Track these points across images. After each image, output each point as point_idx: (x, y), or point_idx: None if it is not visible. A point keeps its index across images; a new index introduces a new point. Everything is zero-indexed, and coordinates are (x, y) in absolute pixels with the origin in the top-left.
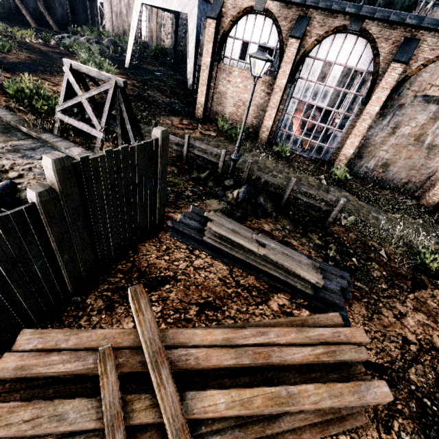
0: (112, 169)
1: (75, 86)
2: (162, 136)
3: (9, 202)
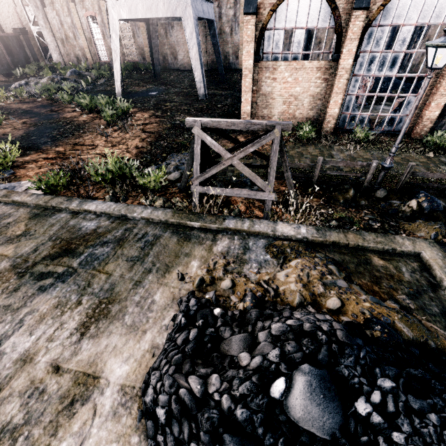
0: None
1: (218, 148)
2: None
3: (419, 353)
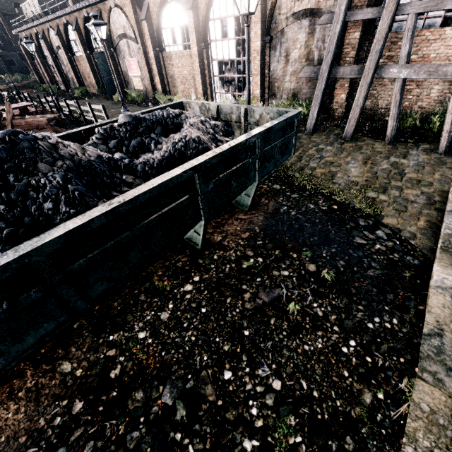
0: None
1: None
2: None
3: None
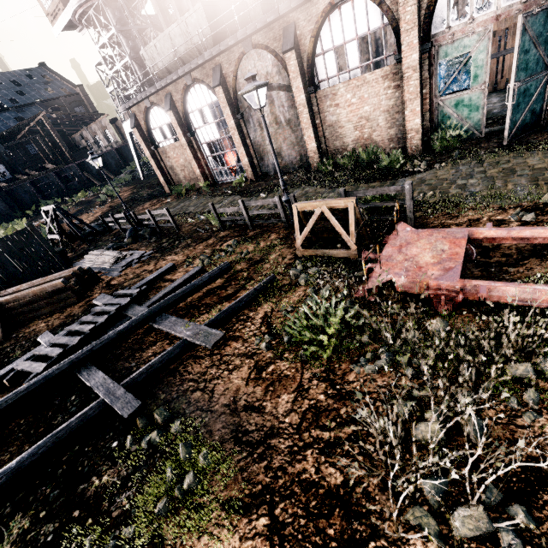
0: (4, 245)
1: (46, 219)
2: (27, 225)
3: None
